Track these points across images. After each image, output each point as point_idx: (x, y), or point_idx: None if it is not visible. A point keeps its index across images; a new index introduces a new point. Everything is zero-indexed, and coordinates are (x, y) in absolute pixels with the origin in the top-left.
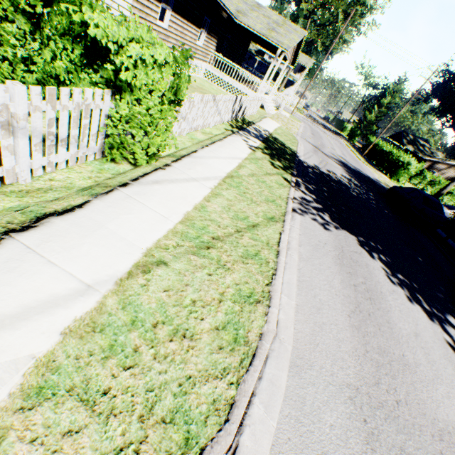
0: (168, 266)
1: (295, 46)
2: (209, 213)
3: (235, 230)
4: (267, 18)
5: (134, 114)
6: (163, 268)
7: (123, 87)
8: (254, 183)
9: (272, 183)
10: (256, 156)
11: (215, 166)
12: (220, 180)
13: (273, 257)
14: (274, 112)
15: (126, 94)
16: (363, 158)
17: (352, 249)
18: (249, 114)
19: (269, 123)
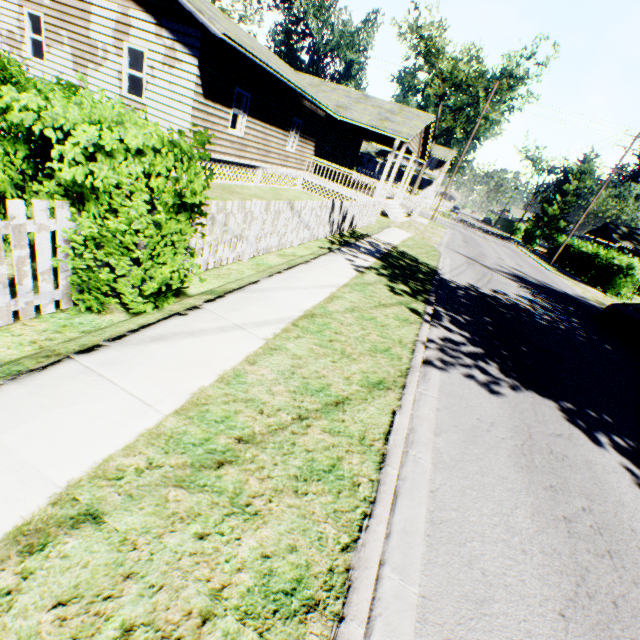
0: (102, 524)
1: (421, 135)
2: (247, 386)
3: (295, 416)
4: (378, 108)
5: (102, 232)
6: (84, 532)
7: (85, 194)
8: (354, 321)
9: (388, 318)
10: (364, 280)
11: (286, 300)
12: (287, 324)
13: (370, 469)
14: (403, 220)
15: (91, 204)
16: (552, 266)
17: (550, 430)
18: (363, 225)
19: (393, 233)
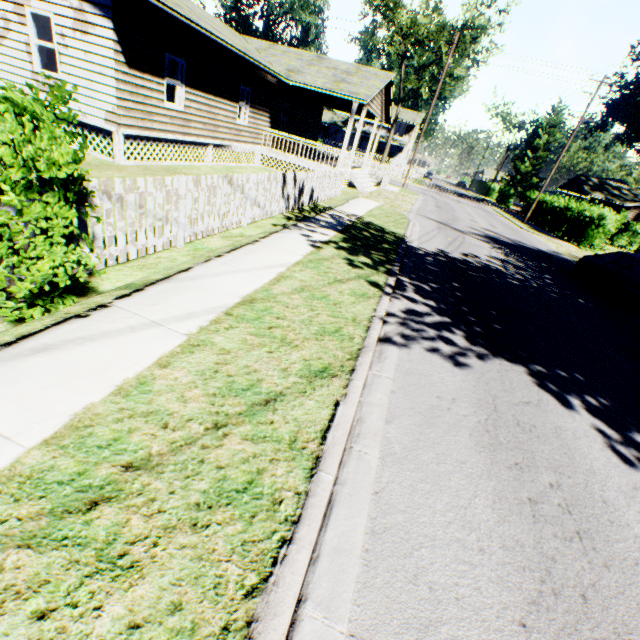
0: None
1: (382, 96)
2: (152, 396)
3: (210, 425)
4: (333, 70)
5: None
6: None
7: None
8: (302, 303)
9: (343, 295)
10: (320, 256)
11: (222, 287)
12: (219, 314)
13: (299, 478)
14: (371, 189)
15: None
16: (526, 224)
17: (518, 399)
18: (327, 198)
19: (360, 204)
